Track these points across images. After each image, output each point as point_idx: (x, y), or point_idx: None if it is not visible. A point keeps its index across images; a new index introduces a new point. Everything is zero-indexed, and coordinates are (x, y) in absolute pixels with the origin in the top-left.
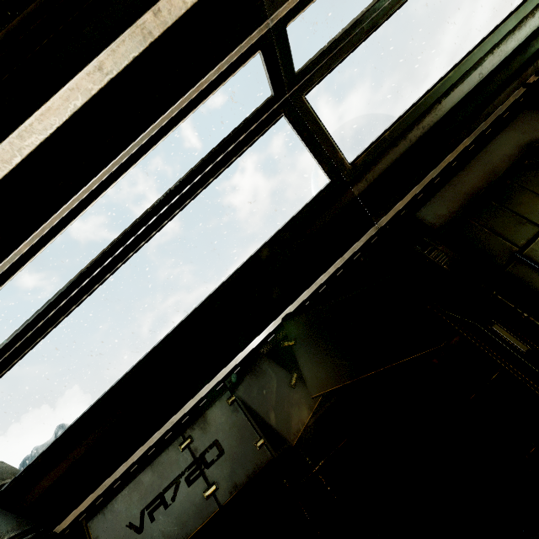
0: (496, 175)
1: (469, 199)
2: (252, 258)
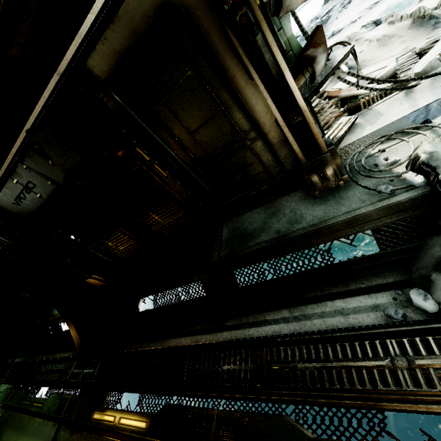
0: (138, 38)
1: (120, 59)
2: None
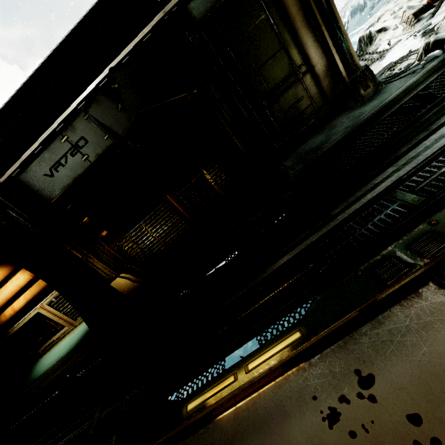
0: None
1: (216, 3)
2: (81, 22)
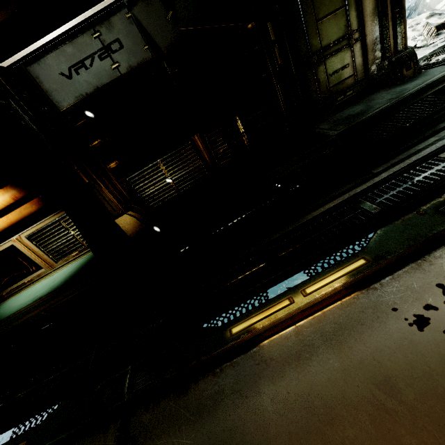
0: None
1: None
2: None
